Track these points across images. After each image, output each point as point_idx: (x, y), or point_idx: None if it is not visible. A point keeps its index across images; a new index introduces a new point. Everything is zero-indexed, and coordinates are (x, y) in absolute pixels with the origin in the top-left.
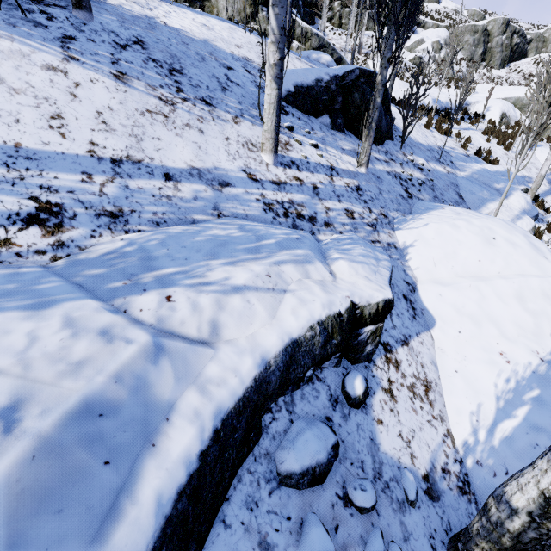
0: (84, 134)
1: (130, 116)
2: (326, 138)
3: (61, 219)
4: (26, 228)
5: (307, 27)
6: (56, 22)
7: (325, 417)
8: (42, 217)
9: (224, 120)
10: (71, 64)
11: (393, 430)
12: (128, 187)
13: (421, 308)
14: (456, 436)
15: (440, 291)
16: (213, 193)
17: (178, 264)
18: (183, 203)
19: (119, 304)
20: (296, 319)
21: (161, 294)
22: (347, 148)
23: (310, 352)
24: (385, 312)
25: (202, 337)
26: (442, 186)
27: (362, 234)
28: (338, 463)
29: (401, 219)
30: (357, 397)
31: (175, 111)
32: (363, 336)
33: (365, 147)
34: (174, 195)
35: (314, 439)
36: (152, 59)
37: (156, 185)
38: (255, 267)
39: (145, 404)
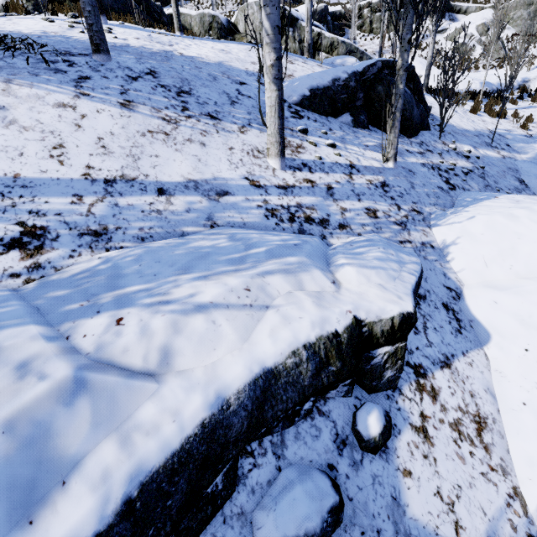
0: (82, 159)
1: (130, 138)
2: (346, 136)
3: (43, 242)
4: (6, 252)
5: (333, 37)
6: (75, 67)
7: (326, 465)
8: (25, 240)
9: (229, 132)
10: (81, 99)
11: (428, 485)
12: (118, 205)
13: (469, 319)
14: (529, 497)
15: (494, 297)
16: (209, 203)
17: (144, 281)
18: (174, 216)
19: (65, 329)
20: (273, 343)
21: (113, 317)
22: (371, 144)
23: (295, 383)
24: (404, 330)
25: (148, 367)
26: (495, 173)
27: (388, 234)
28: (342, 531)
29: (439, 214)
30: (372, 439)
31: (177, 128)
32: (378, 359)
33: (390, 140)
34: (165, 208)
35: (304, 498)
36: (162, 85)
37: (147, 201)
38: (231, 280)
39: (39, 461)
